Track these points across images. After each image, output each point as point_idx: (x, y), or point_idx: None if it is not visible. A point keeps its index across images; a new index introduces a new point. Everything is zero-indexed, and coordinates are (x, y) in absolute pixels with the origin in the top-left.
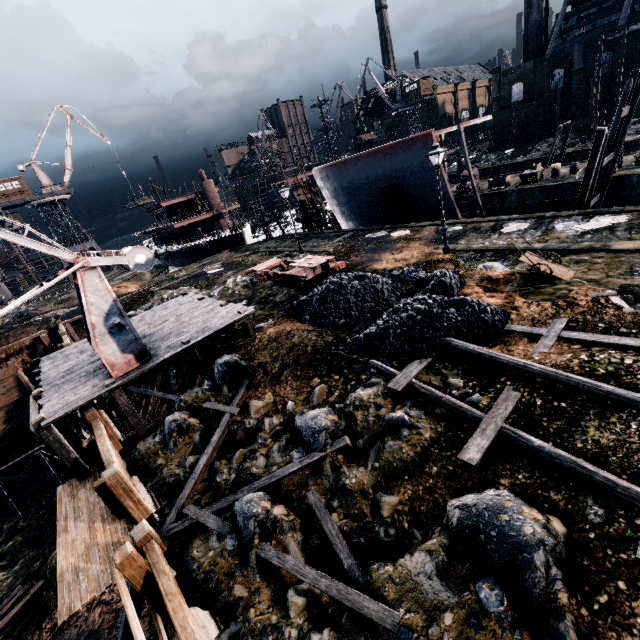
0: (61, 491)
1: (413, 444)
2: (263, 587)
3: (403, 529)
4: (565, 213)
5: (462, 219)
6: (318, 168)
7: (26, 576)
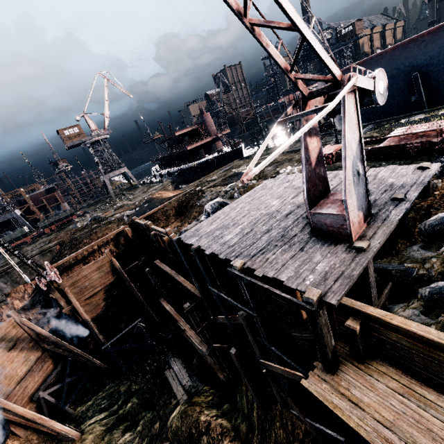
0: (315, 388)
1: None
2: None
3: None
4: None
5: None
6: None
7: (150, 437)
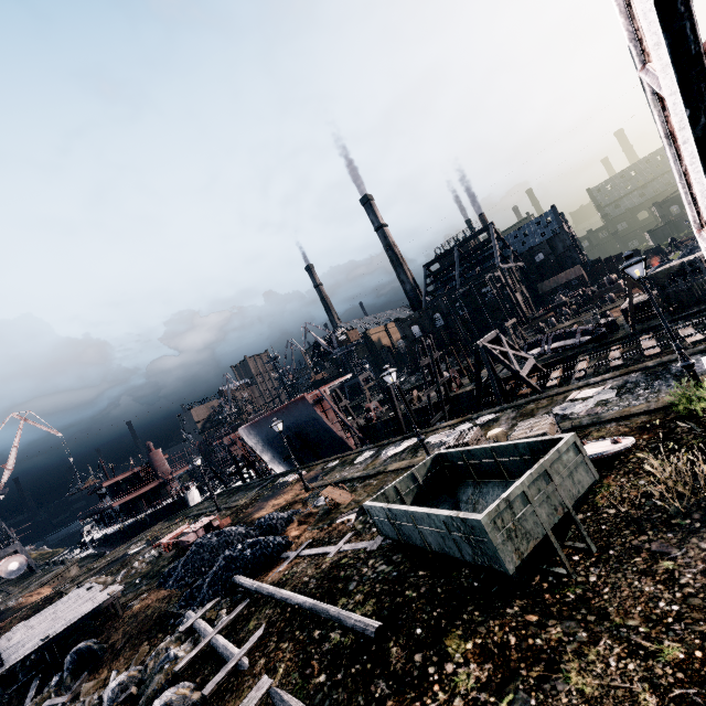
0: None
1: (168, 673)
2: None
3: None
4: (395, 439)
5: (343, 453)
6: (242, 428)
7: None
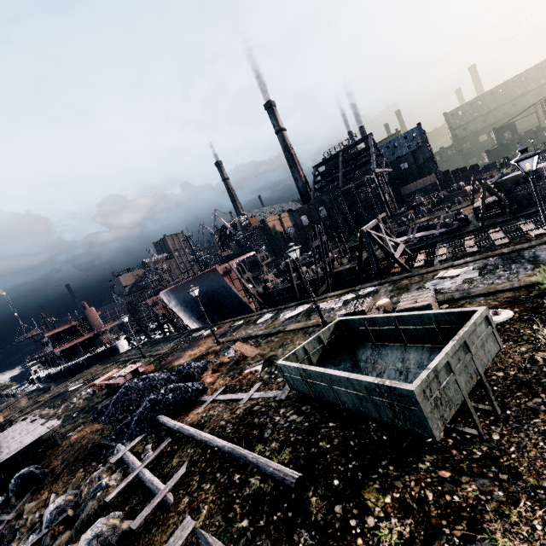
0: None
1: (100, 500)
2: None
3: None
4: (290, 305)
5: (247, 314)
6: (162, 292)
7: None
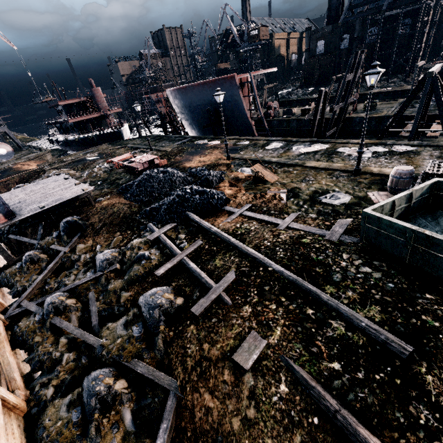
0: None
1: (145, 267)
2: (51, 336)
3: (127, 307)
4: (303, 140)
5: (252, 137)
6: (169, 90)
7: None
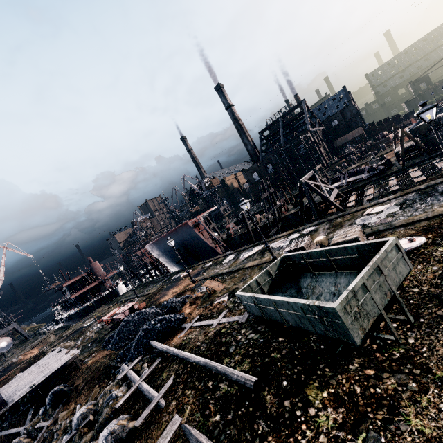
0: None
1: (112, 407)
2: None
3: None
4: (248, 247)
5: (214, 257)
6: (148, 245)
7: None
